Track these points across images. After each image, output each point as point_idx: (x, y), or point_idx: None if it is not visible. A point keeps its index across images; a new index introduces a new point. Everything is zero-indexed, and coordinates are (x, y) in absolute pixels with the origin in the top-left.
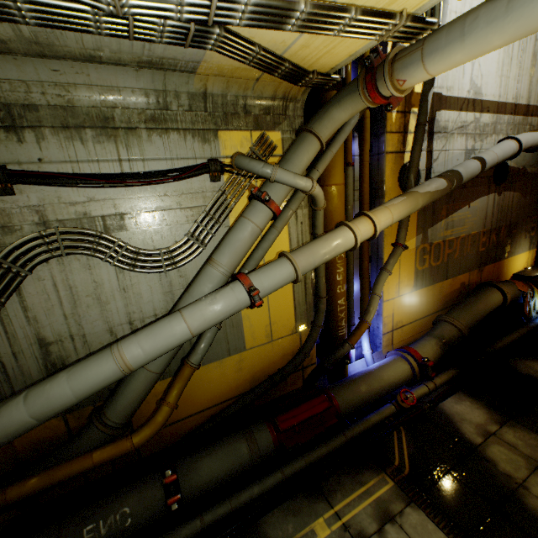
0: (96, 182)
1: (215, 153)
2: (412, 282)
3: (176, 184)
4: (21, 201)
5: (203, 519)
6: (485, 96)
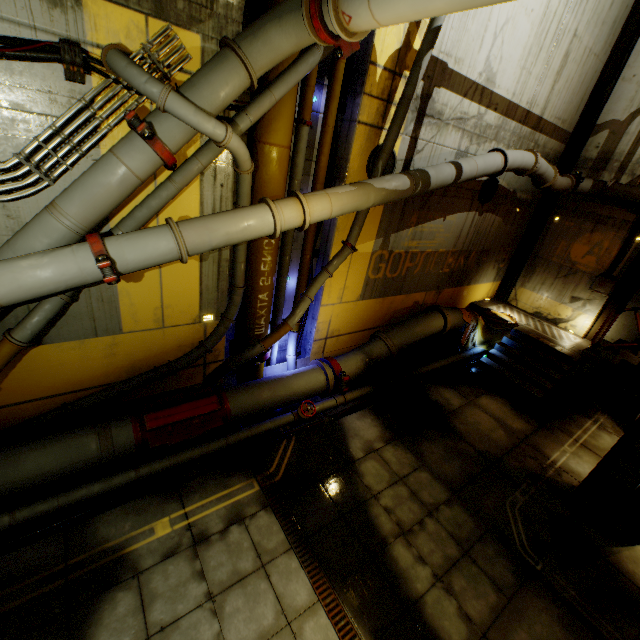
0: None
1: (76, 32)
2: (360, 290)
3: None
4: None
5: (15, 516)
6: (498, 88)
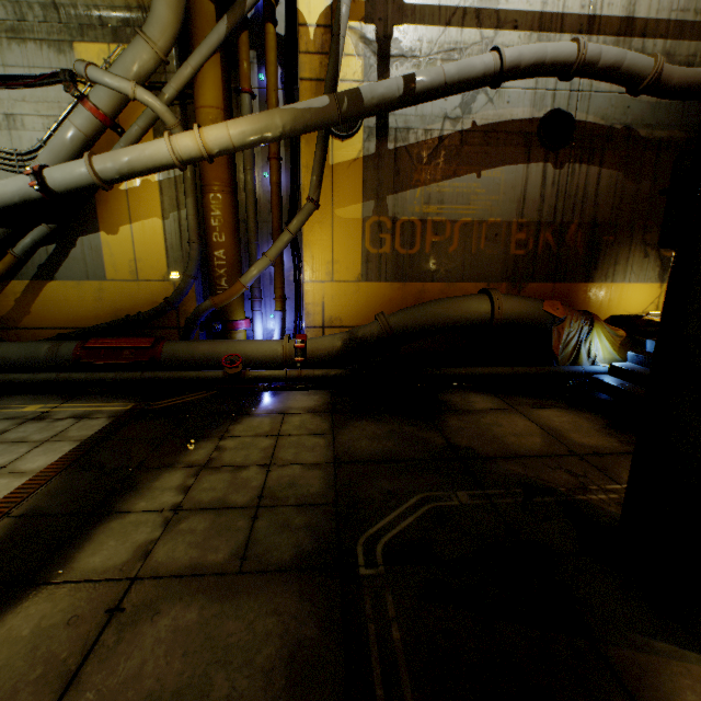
0: None
1: (71, 65)
2: (358, 267)
3: (33, 92)
4: None
5: None
6: (507, 3)
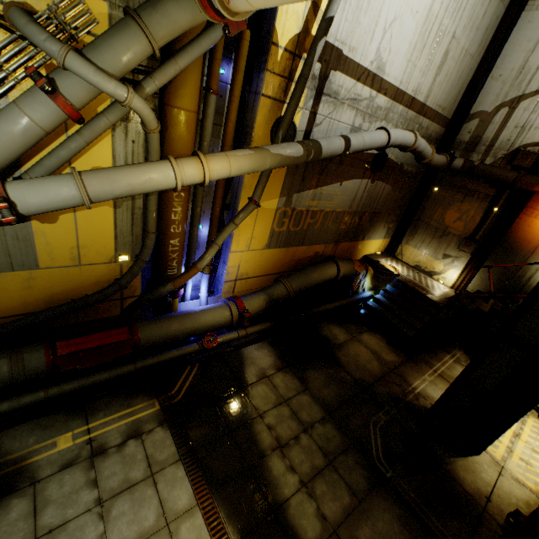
0: None
1: None
2: (266, 240)
3: None
4: None
5: None
6: (387, 75)
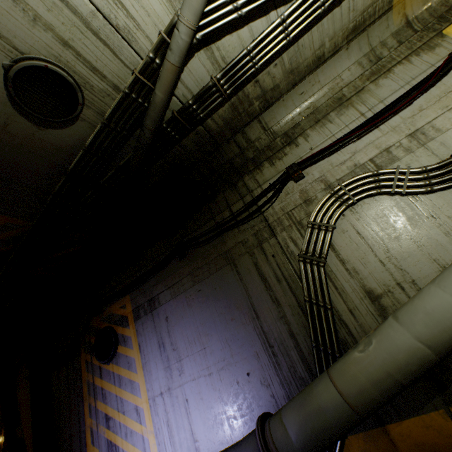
0: (352, 137)
1: None
2: None
3: (425, 97)
4: (309, 179)
5: None
6: None
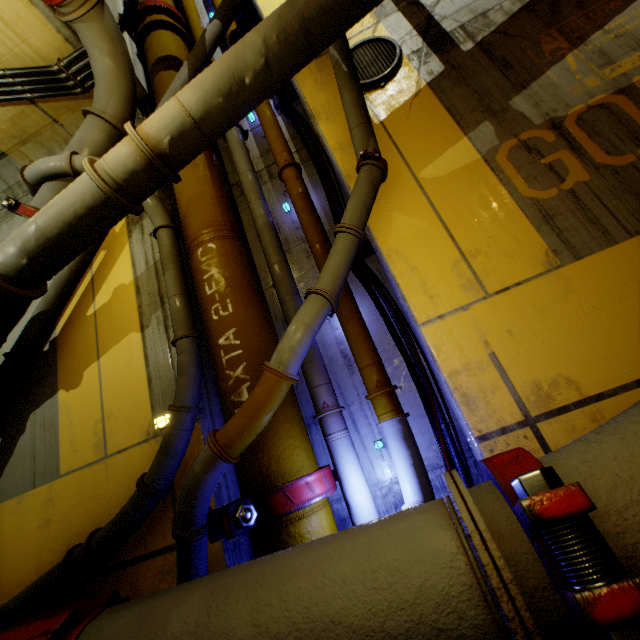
0: None
1: None
2: (532, 239)
3: None
4: None
5: None
6: None
